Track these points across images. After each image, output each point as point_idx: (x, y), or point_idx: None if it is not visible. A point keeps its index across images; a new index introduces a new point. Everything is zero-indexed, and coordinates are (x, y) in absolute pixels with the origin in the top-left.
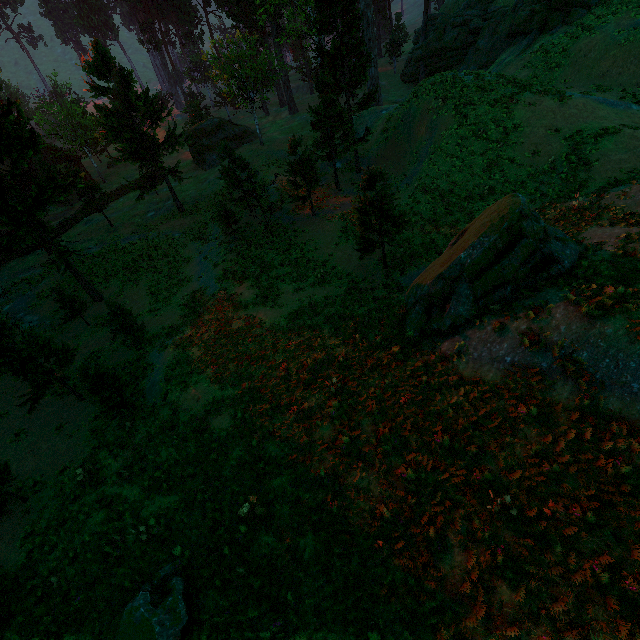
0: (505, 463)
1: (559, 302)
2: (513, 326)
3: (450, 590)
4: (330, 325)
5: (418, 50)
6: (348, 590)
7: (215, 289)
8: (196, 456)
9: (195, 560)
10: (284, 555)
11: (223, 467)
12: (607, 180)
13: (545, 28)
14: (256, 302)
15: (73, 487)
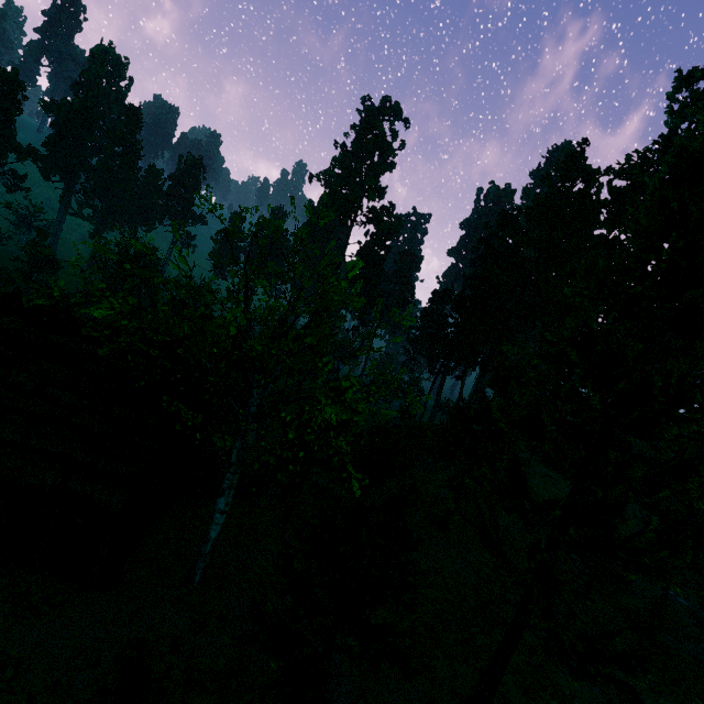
0: None
1: None
2: None
3: None
4: None
5: None
6: None
7: None
8: None
9: None
10: None
11: None
12: None
13: None
14: None
15: None
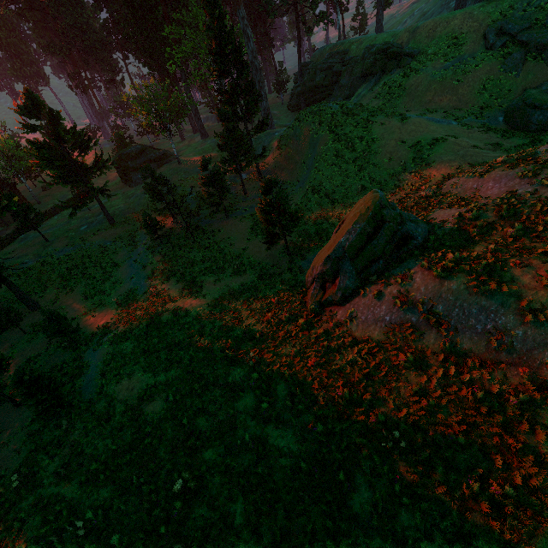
0: (394, 404)
1: (417, 269)
2: (387, 291)
3: (362, 525)
4: (247, 307)
5: (298, 88)
6: (276, 544)
7: (145, 287)
8: (132, 443)
9: (133, 546)
10: (217, 523)
11: (158, 449)
12: (443, 175)
13: (386, 71)
14: (182, 295)
15: (8, 495)
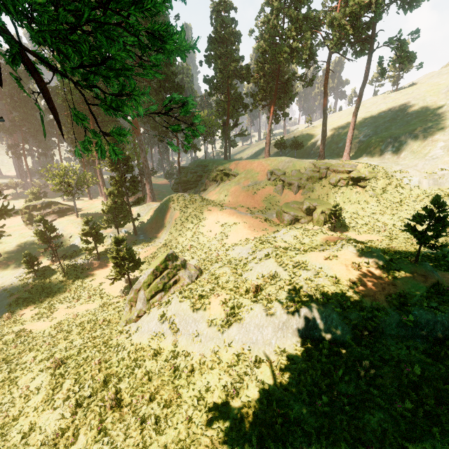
0: (129, 383)
1: (176, 297)
2: (159, 311)
3: None
4: (80, 327)
5: (177, 179)
6: None
7: (3, 313)
8: None
9: None
10: None
11: None
12: (231, 243)
13: (223, 180)
14: (33, 318)
15: None
